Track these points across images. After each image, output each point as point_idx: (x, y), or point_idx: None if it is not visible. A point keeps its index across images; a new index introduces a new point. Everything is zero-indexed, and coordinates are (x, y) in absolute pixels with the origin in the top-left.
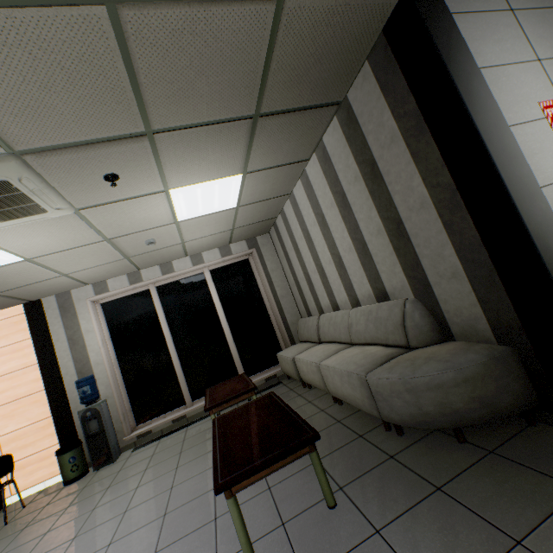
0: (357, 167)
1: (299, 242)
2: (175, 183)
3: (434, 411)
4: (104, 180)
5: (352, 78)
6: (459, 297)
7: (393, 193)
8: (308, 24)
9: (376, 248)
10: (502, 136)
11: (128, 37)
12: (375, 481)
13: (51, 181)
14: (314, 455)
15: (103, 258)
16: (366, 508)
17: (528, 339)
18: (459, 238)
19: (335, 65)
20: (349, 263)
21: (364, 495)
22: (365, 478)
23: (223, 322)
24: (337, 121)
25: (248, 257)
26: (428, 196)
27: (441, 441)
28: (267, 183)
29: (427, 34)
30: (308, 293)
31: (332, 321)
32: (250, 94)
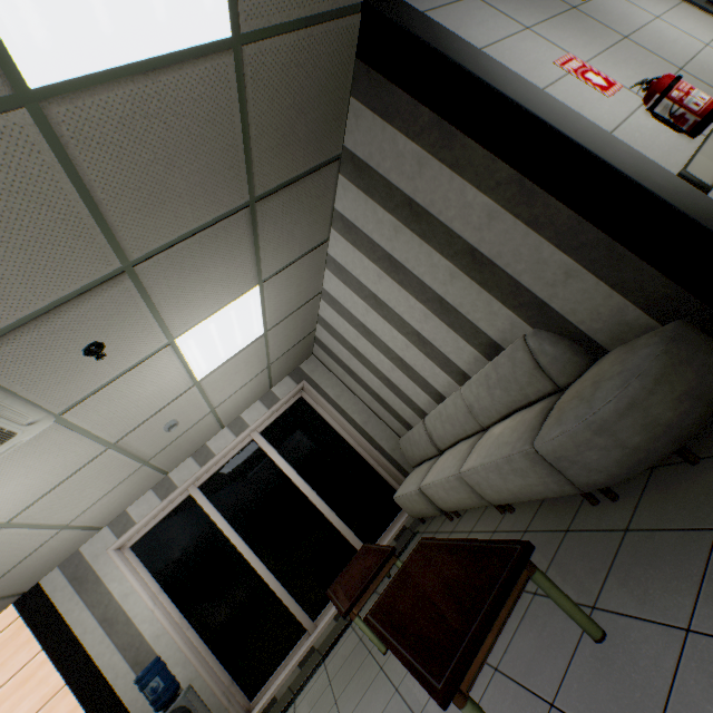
0: (391, 216)
1: (357, 344)
2: (180, 327)
3: (643, 441)
4: (85, 356)
5: (343, 122)
6: (586, 297)
7: (449, 222)
8: (276, 70)
9: (457, 297)
10: (541, 99)
11: (66, 143)
12: (630, 571)
13: (10, 384)
14: (538, 577)
15: (113, 478)
16: (648, 610)
17: (694, 297)
18: (552, 230)
19: (320, 111)
20: (432, 334)
21: (630, 597)
22: (615, 575)
23: (306, 491)
24: (344, 179)
25: (300, 394)
26: (492, 203)
27: (671, 475)
28: (291, 287)
29: (409, 35)
30: (396, 400)
31: (443, 417)
32: (237, 176)
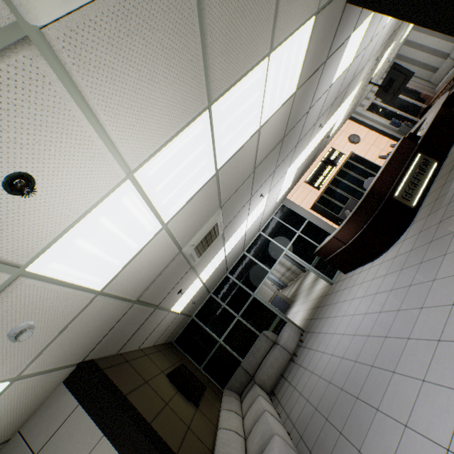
0: None
1: (423, 42)
2: None
3: None
4: None
5: None
6: None
7: None
8: None
9: None
10: None
11: None
12: None
13: None
14: None
15: (377, 75)
16: None
17: None
18: None
19: None
20: None
21: None
22: None
23: (404, 98)
24: None
25: None
26: None
27: None
28: None
29: None
30: (434, 59)
31: None
32: None
